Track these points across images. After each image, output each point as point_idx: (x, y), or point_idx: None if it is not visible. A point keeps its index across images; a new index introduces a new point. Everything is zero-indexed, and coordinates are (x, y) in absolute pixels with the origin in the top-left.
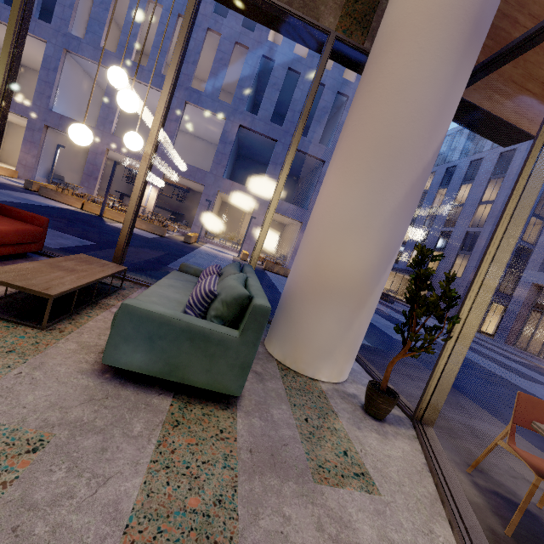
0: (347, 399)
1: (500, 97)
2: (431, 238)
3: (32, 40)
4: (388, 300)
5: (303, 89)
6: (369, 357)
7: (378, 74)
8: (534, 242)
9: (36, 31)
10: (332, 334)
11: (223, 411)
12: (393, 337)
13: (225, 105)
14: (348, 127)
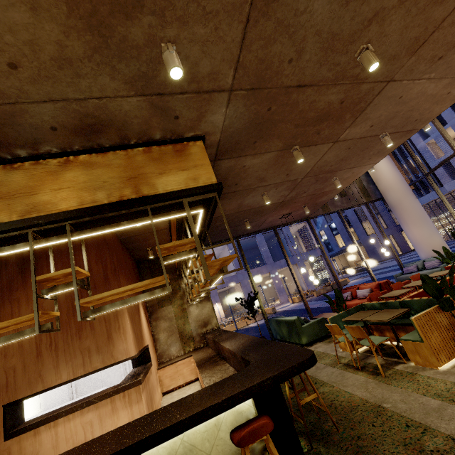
0: None
1: None
2: (338, 225)
3: None
4: (363, 270)
5: None
6: None
7: (404, 207)
8: None
9: None
10: None
11: None
12: None
13: None
14: (406, 219)
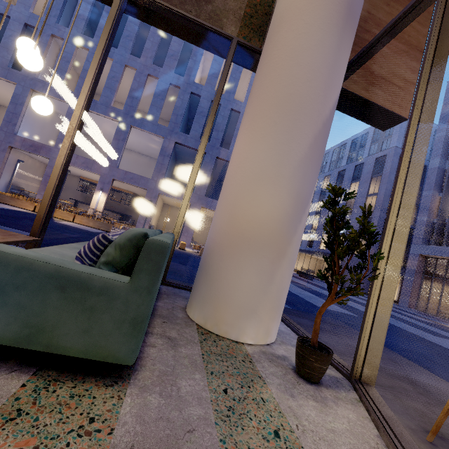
0: (276, 362)
1: (374, 88)
2: None
3: (5, 83)
4: (308, 277)
5: (223, 115)
6: (296, 319)
7: (273, 48)
8: (413, 223)
9: (8, 76)
10: (254, 288)
11: (107, 389)
12: (317, 305)
13: (163, 128)
14: (251, 95)
